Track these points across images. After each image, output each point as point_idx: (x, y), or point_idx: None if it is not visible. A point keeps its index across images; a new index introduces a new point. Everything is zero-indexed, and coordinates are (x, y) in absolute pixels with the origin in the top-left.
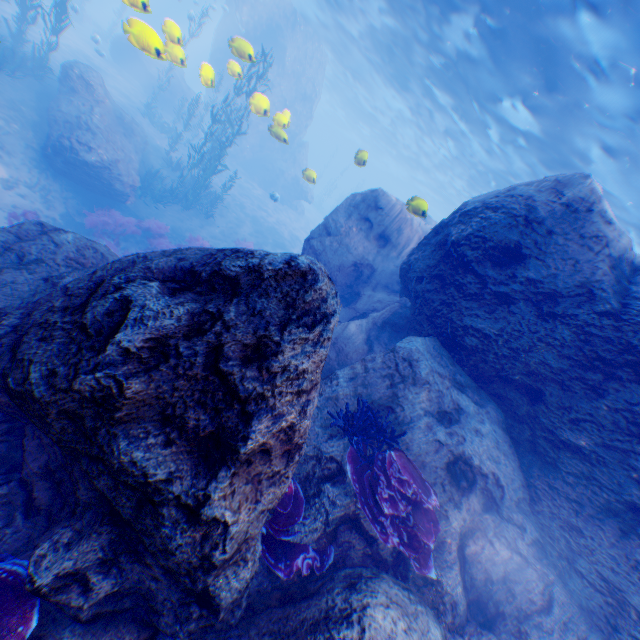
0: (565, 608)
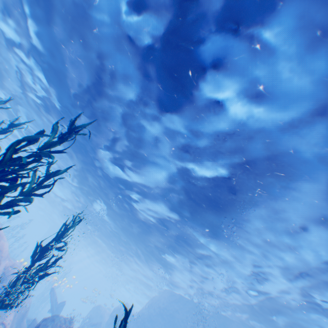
0: None
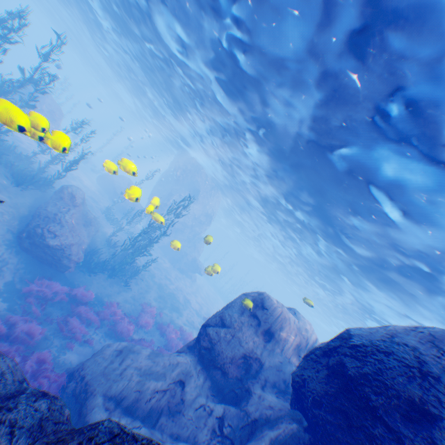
0: None
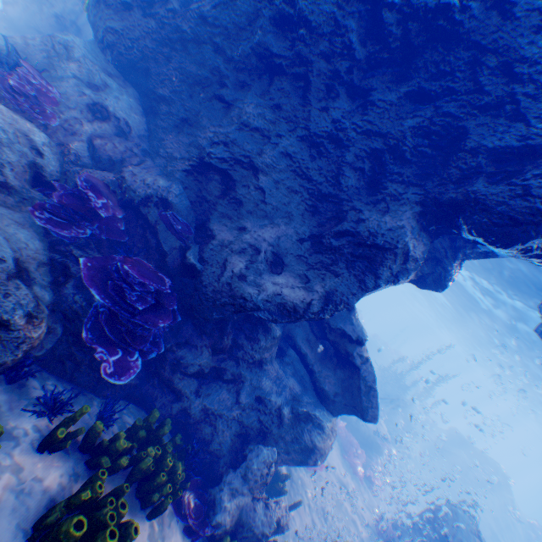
0: (148, 165)
